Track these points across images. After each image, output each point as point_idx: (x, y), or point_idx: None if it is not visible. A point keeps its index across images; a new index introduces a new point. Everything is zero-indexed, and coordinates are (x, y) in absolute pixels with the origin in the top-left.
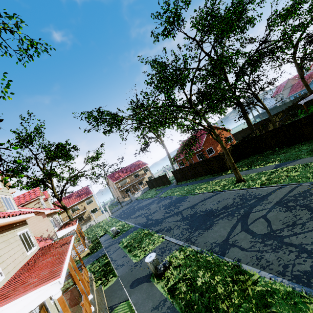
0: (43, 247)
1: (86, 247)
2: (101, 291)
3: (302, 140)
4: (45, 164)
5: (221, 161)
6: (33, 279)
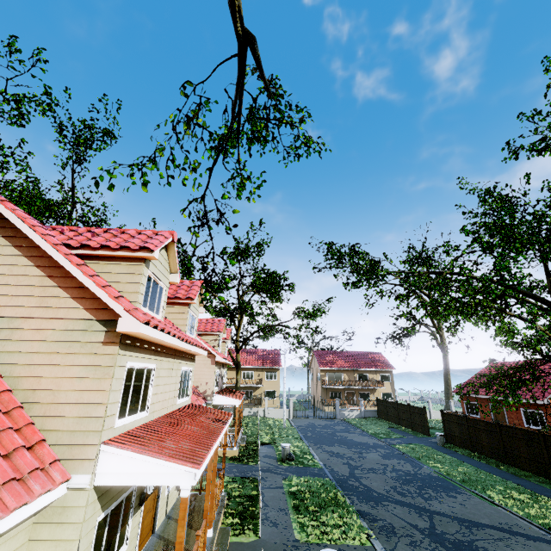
0: (195, 404)
1: (237, 445)
2: (226, 538)
3: None
4: (246, 292)
5: None
6: (171, 443)
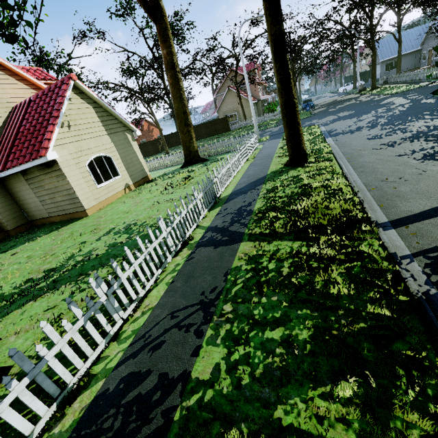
0: None
1: None
2: None
3: (201, 138)
4: None
5: (156, 145)
6: None
